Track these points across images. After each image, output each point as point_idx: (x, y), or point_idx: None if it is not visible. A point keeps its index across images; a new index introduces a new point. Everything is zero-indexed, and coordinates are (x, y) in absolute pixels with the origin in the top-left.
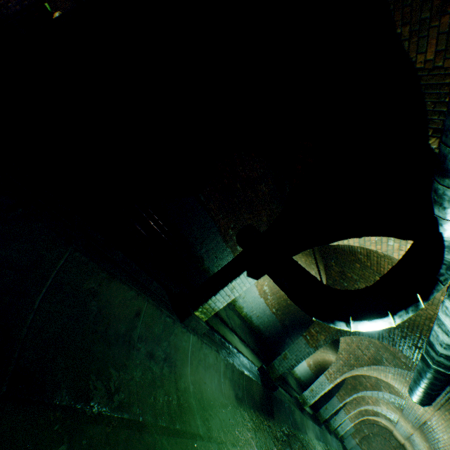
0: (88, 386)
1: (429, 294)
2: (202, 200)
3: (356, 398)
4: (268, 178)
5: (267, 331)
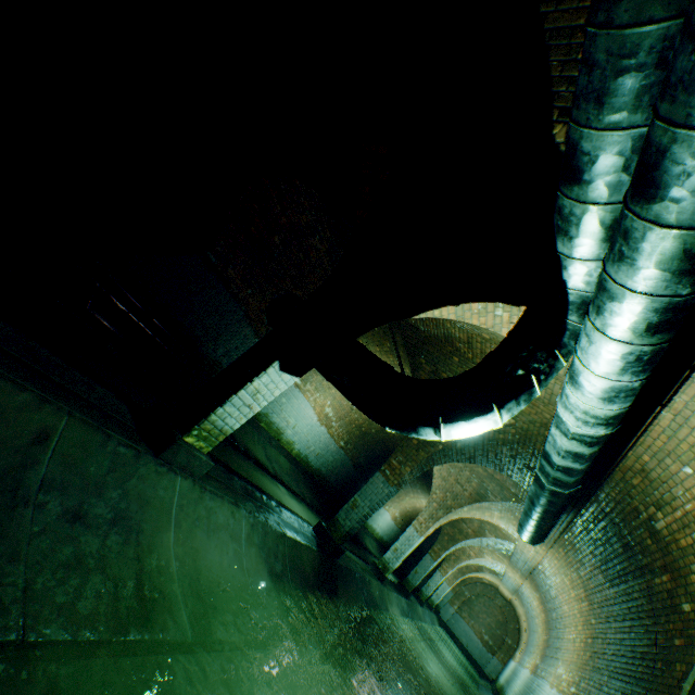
0: None
1: (548, 375)
2: (214, 262)
3: (456, 552)
4: (324, 227)
5: (333, 476)
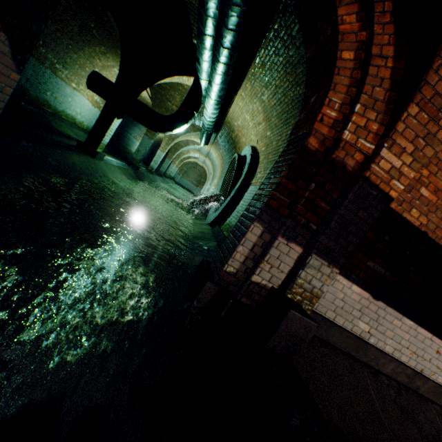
0: (105, 190)
1: (199, 110)
2: None
3: (178, 154)
4: None
5: None
